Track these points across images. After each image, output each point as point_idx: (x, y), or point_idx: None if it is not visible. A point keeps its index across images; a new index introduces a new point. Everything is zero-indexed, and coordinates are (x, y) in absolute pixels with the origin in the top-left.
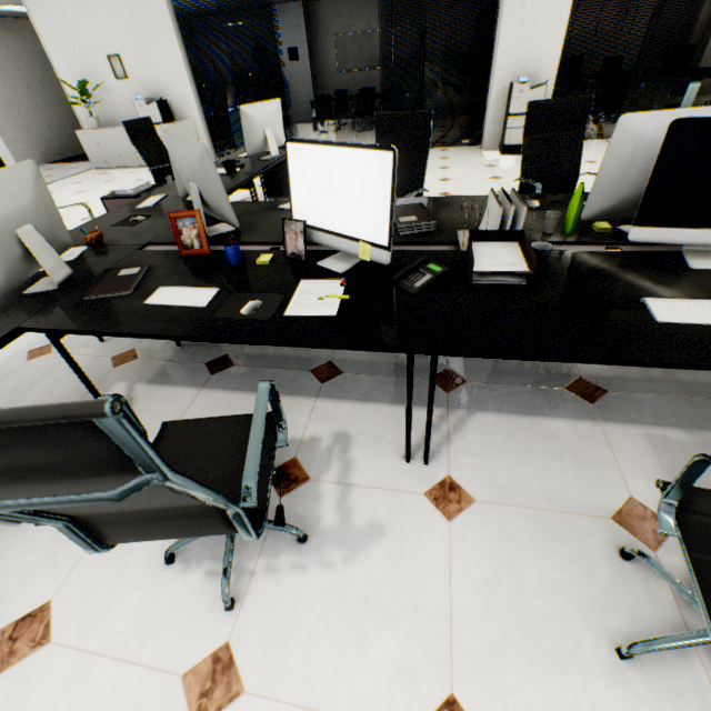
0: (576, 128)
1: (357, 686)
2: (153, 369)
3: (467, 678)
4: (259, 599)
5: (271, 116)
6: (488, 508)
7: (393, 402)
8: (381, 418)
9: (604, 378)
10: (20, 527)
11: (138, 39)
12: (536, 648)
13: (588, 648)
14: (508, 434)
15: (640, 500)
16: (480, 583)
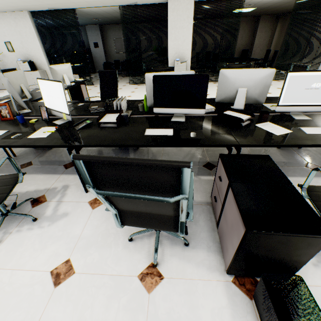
0: None
1: (36, 261)
2: None
3: (76, 253)
4: (10, 240)
5: (66, 69)
6: None
7: None
8: None
9: None
10: None
11: (19, 36)
12: (104, 242)
13: (121, 240)
14: None
15: None
16: (94, 226)
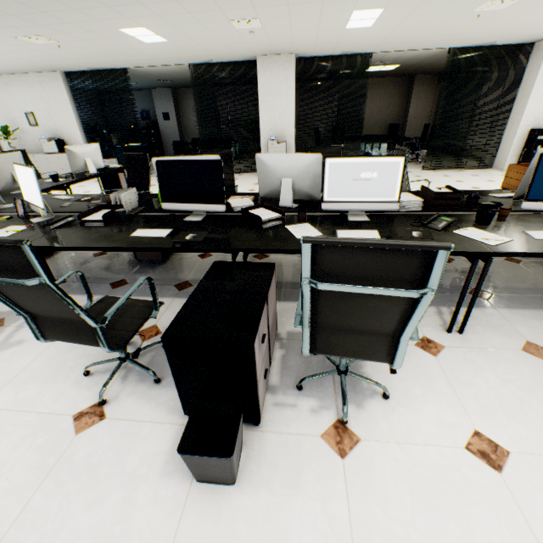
0: (228, 164)
1: None
2: None
3: (10, 387)
4: None
5: (91, 152)
6: None
7: (81, 294)
8: None
9: (198, 280)
10: None
11: (46, 104)
12: (52, 376)
13: (76, 374)
14: None
15: (158, 325)
16: (50, 357)
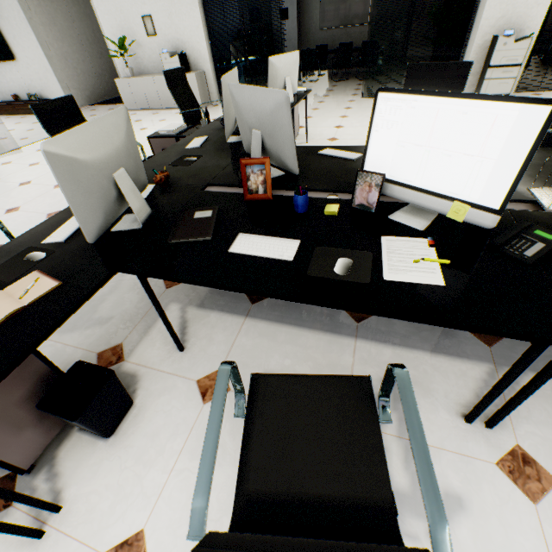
0: None
1: None
2: (200, 293)
3: None
4: None
5: (291, 66)
6: None
7: (435, 351)
8: (426, 367)
9: None
10: (107, 442)
11: (166, 1)
12: None
13: None
14: None
15: None
16: None
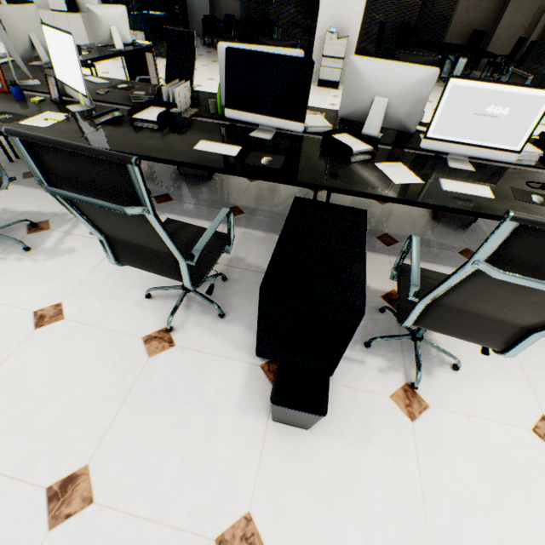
0: None
1: (19, 297)
2: None
3: (73, 299)
4: None
5: (117, 17)
6: None
7: None
8: None
9: (249, 208)
10: None
11: None
12: (113, 293)
13: (136, 295)
14: None
15: None
16: (106, 273)
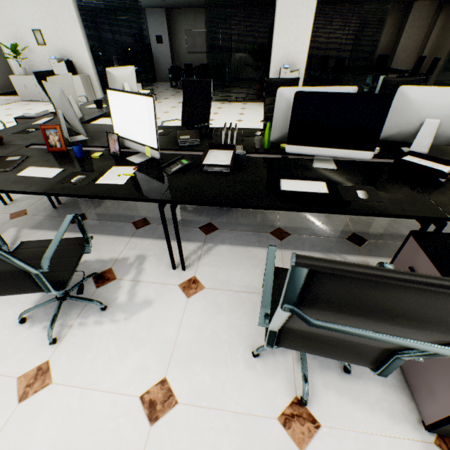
0: None
1: (116, 376)
2: (36, 221)
3: (175, 370)
4: (72, 339)
5: (128, 75)
6: (210, 291)
7: (175, 239)
8: (166, 247)
9: (291, 228)
10: None
11: (53, 21)
12: (214, 354)
13: (240, 353)
14: (232, 255)
15: None
16: (195, 327)
